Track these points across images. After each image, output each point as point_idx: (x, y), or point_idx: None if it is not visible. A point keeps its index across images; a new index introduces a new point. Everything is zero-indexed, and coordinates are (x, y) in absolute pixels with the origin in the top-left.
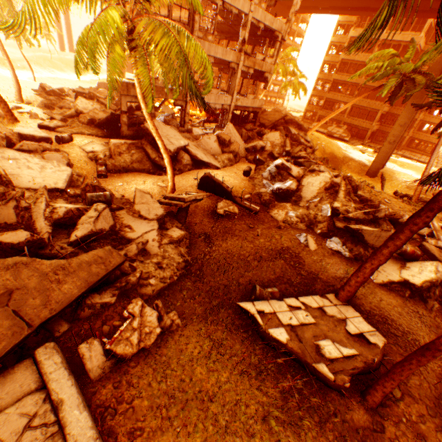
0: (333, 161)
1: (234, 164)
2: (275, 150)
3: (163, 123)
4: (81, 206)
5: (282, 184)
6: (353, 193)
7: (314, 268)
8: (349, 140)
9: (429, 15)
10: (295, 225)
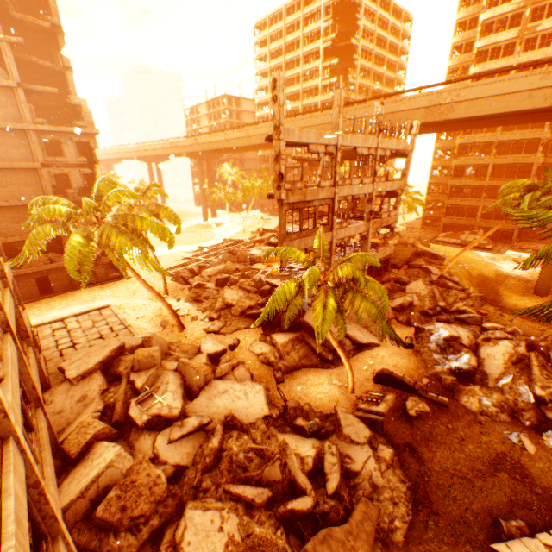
0: (485, 285)
1: None
2: (425, 303)
3: None
4: (315, 448)
5: (461, 363)
6: (546, 360)
7: (546, 482)
8: (492, 246)
9: (549, 120)
10: (495, 416)
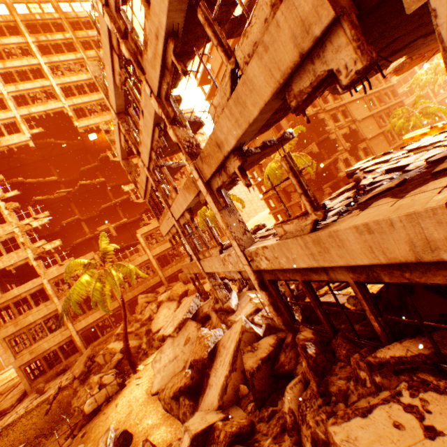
0: None
1: (177, 416)
2: None
3: (193, 298)
4: (111, 347)
5: None
6: None
7: None
8: None
9: None
10: None
